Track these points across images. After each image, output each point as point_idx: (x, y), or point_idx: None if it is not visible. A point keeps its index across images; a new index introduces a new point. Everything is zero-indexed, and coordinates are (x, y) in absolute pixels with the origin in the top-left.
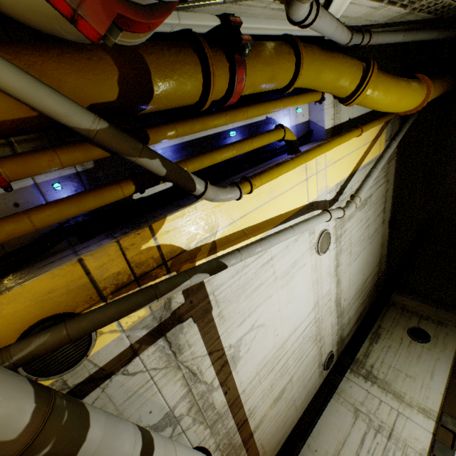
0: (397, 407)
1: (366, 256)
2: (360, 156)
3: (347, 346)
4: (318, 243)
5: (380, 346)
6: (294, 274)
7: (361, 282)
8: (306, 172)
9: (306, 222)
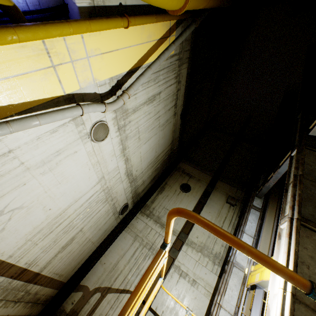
0: (160, 231)
1: (158, 139)
2: (143, 53)
3: (142, 197)
4: (91, 133)
5: (162, 196)
6: (61, 161)
7: (154, 157)
8: (51, 58)
9: (38, 117)
